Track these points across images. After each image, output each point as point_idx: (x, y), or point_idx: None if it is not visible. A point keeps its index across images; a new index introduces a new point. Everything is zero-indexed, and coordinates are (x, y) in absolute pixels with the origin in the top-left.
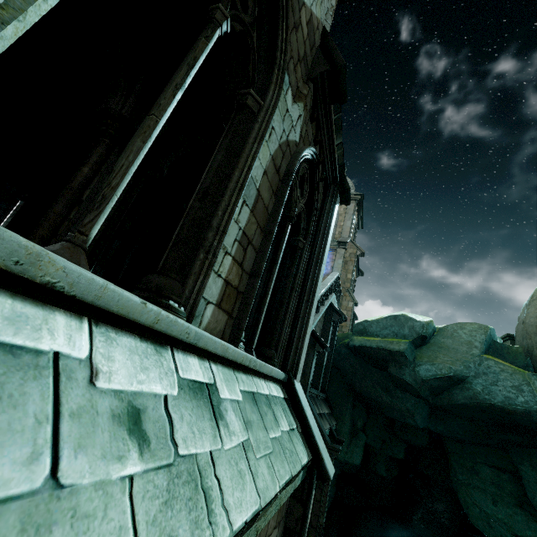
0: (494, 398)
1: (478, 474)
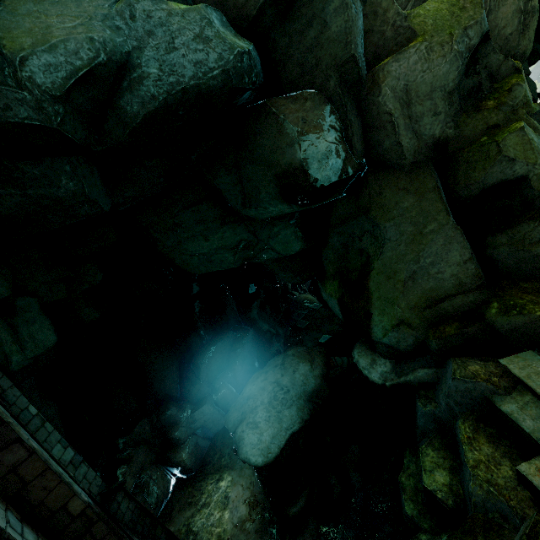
0: (183, 74)
1: (183, 225)
